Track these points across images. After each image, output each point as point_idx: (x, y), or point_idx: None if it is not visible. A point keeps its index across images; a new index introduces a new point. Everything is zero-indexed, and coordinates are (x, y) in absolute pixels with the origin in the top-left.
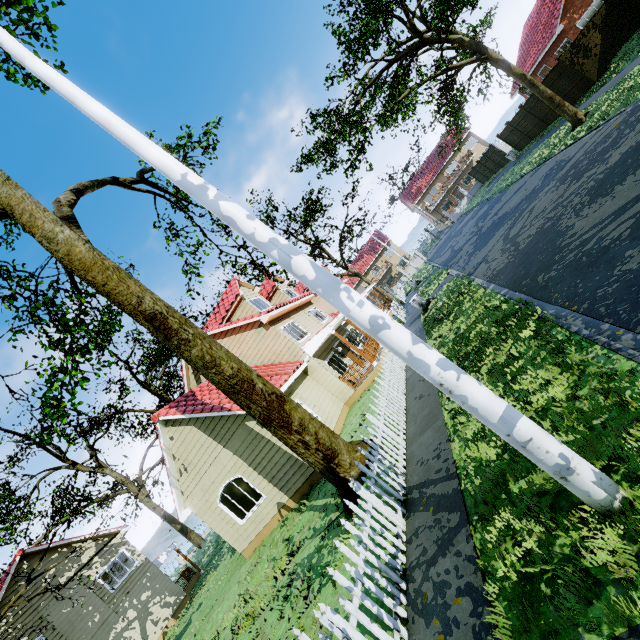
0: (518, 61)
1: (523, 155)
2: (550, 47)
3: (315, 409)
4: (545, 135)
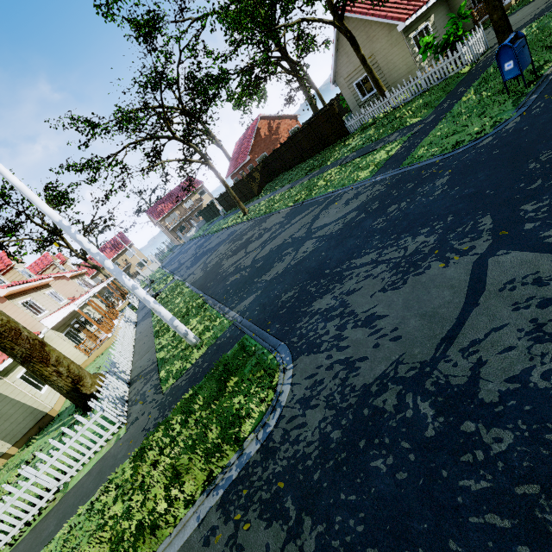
0: (232, 160)
1: (227, 215)
2: (245, 163)
3: None
4: (237, 210)
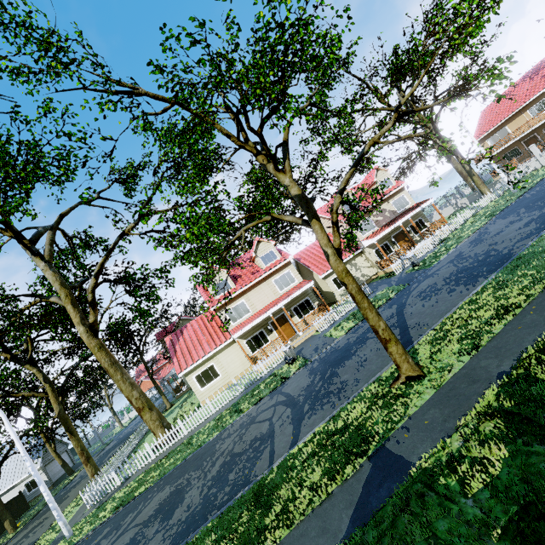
0: None
1: None
2: None
3: (222, 369)
4: None
